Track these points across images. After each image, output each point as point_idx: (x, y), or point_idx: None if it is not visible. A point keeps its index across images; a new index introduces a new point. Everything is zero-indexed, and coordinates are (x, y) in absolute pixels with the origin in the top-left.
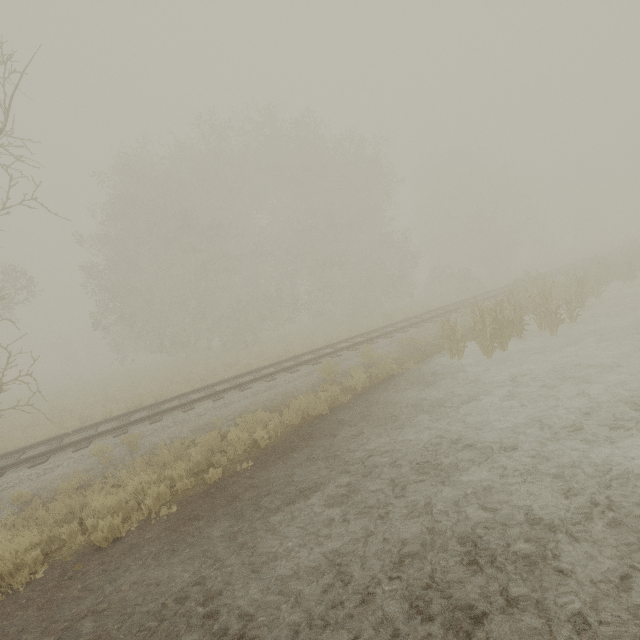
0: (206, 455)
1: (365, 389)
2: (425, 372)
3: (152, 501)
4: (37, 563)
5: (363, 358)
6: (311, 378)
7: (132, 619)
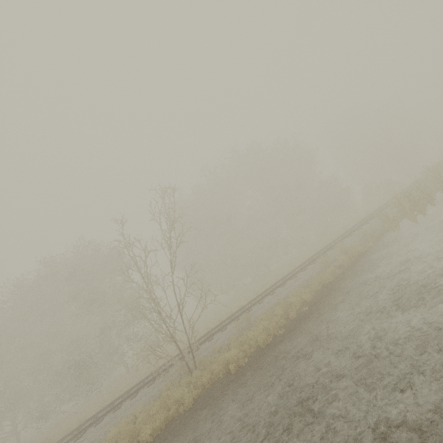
0: (284, 311)
1: (349, 264)
2: (380, 244)
3: (272, 329)
4: (242, 358)
5: (340, 250)
6: (316, 269)
7: (294, 351)
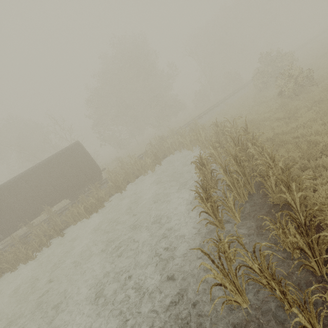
0: None
1: None
2: None
3: None
4: None
5: None
6: None
7: None
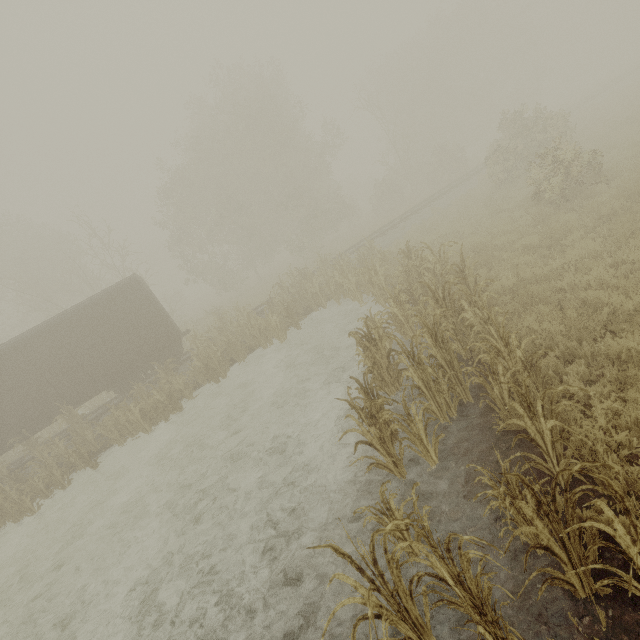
0: None
1: None
2: None
3: None
4: None
5: None
6: None
7: None
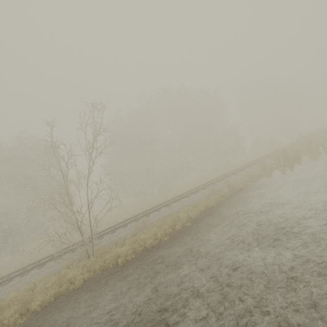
0: (173, 222)
1: (229, 195)
2: (255, 185)
3: (160, 236)
4: (131, 254)
5: (226, 183)
6: (205, 194)
7: (170, 258)
